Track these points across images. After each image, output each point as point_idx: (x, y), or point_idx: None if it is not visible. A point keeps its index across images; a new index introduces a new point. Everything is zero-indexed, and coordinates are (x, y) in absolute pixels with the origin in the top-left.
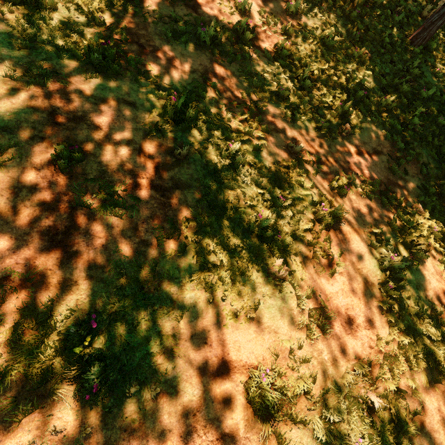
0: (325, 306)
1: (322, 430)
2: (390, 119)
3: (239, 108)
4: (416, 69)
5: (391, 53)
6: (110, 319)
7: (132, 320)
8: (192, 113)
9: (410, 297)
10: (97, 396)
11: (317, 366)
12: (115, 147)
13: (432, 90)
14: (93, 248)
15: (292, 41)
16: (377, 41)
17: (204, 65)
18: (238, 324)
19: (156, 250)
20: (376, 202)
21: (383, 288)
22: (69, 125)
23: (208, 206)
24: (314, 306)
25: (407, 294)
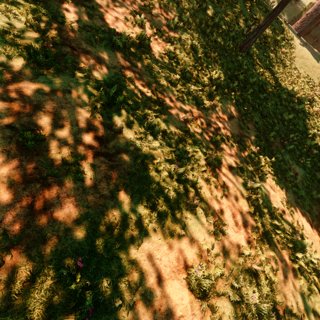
0: (222, 218)
1: (233, 295)
2: (235, 96)
3: (149, 93)
4: (245, 66)
5: (231, 55)
6: (90, 258)
7: (106, 255)
8: (120, 98)
9: (263, 203)
10: (91, 317)
11: (223, 256)
12: (68, 127)
13: (254, 79)
14: (66, 207)
15: (174, 46)
16: (222, 48)
17: (121, 63)
18: (174, 241)
19: (113, 200)
20: (236, 148)
21: (249, 201)
22: (28, 112)
23: (141, 164)
24: (216, 219)
25: (261, 201)
